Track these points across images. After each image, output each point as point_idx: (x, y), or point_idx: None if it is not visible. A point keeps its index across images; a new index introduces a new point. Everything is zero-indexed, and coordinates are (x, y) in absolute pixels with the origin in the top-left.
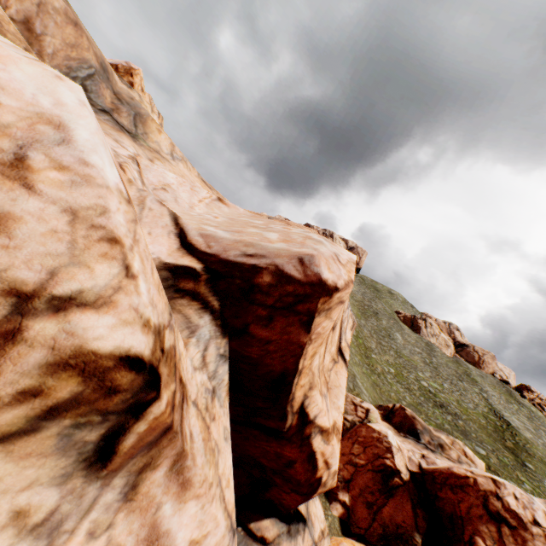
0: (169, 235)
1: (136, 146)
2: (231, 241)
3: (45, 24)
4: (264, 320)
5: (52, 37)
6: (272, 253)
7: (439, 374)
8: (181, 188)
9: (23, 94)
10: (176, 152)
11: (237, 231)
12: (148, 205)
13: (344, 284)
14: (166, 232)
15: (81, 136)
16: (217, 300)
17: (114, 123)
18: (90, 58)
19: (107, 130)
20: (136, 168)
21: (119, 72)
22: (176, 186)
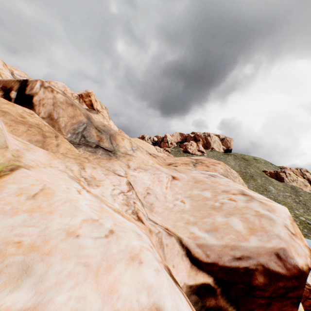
0: (182, 259)
1: (119, 161)
2: (219, 246)
3: (58, 112)
4: (264, 305)
5: (62, 117)
6: (253, 253)
7: (309, 208)
8: (154, 184)
9: (133, 307)
10: (133, 146)
11: (214, 228)
12: (164, 242)
13: (310, 260)
14: (180, 257)
15: (168, 306)
16: (234, 308)
17: (105, 153)
18: (82, 119)
19: (106, 165)
20: (134, 193)
21: (83, 97)
22: (151, 185)
